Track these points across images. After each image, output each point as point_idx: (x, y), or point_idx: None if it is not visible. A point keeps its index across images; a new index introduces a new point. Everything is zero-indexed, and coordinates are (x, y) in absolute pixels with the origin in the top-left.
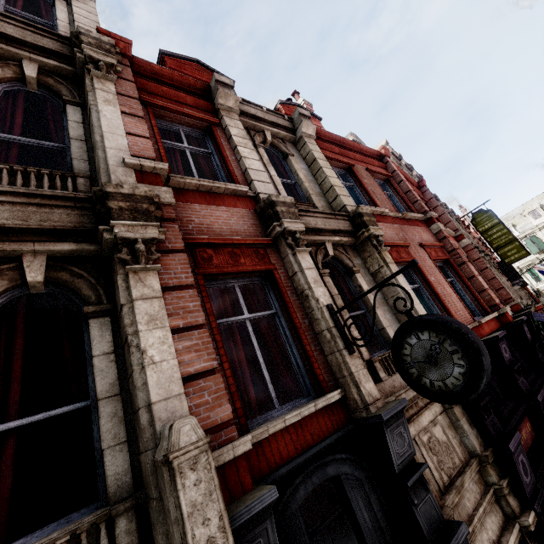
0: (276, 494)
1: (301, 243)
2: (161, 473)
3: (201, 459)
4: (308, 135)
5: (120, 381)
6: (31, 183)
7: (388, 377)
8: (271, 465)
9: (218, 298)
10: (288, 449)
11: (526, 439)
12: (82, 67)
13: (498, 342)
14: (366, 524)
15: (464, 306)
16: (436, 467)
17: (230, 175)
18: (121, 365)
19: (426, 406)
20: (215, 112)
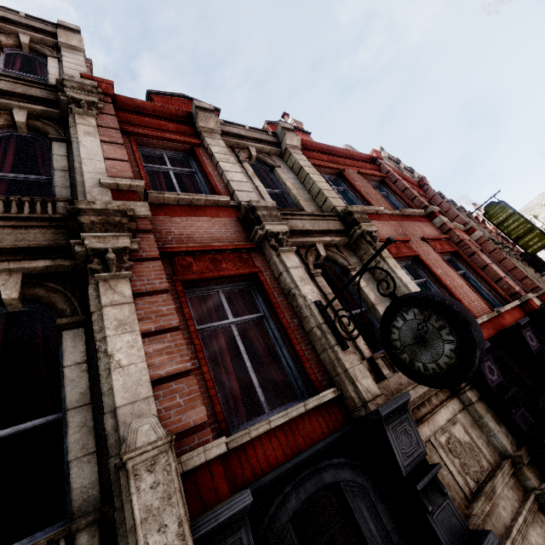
0: (250, 498)
1: (285, 243)
2: (120, 480)
3: (160, 460)
4: (293, 146)
5: (92, 390)
6: (11, 210)
7: (393, 374)
8: (256, 472)
9: (202, 305)
10: (276, 454)
11: None
12: (66, 108)
13: (521, 329)
14: (374, 537)
15: (479, 296)
16: (459, 471)
17: (213, 188)
18: (95, 375)
19: (441, 404)
20: (197, 135)
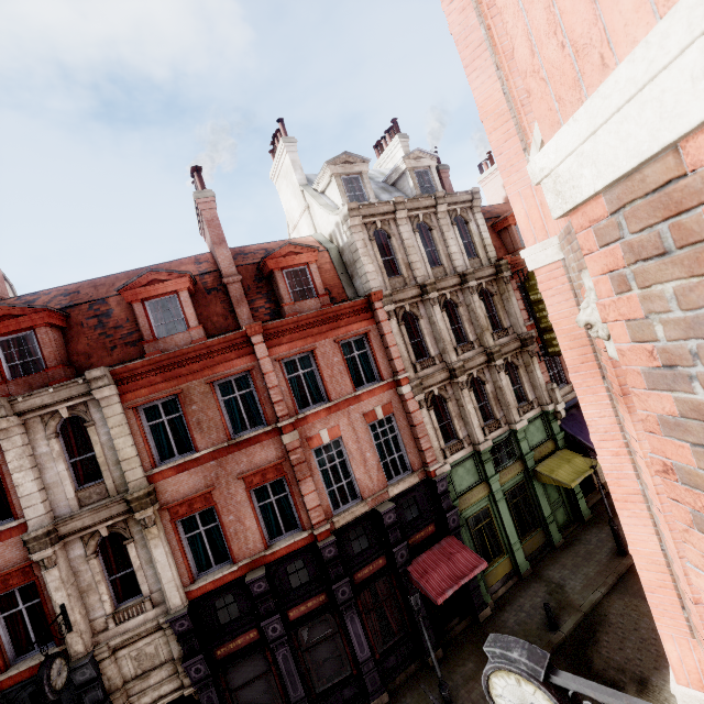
0: None
1: (48, 565)
2: None
3: None
4: (106, 396)
5: None
6: None
7: (117, 626)
8: (16, 682)
9: (8, 596)
10: (27, 674)
11: (241, 643)
12: None
13: (249, 584)
14: (65, 697)
15: (261, 536)
16: (135, 667)
17: (10, 505)
18: None
19: (147, 636)
20: None
